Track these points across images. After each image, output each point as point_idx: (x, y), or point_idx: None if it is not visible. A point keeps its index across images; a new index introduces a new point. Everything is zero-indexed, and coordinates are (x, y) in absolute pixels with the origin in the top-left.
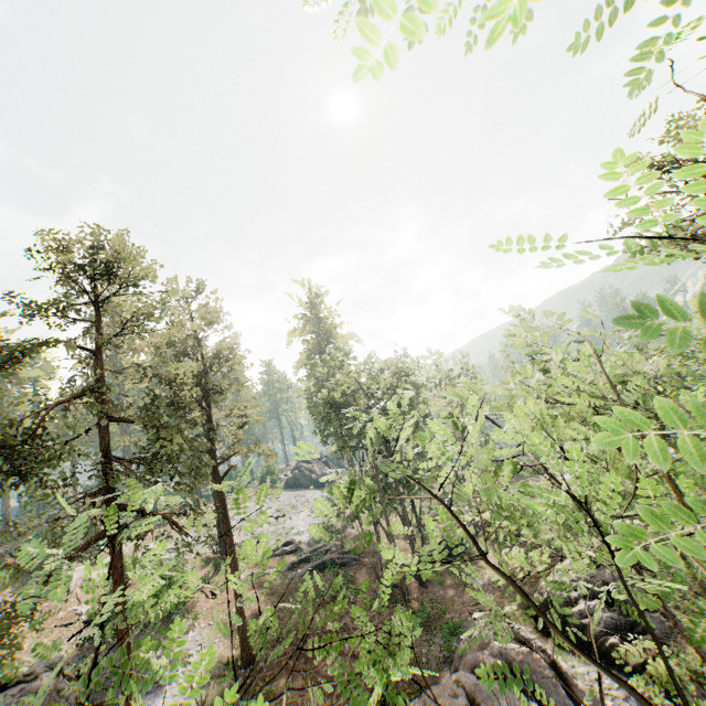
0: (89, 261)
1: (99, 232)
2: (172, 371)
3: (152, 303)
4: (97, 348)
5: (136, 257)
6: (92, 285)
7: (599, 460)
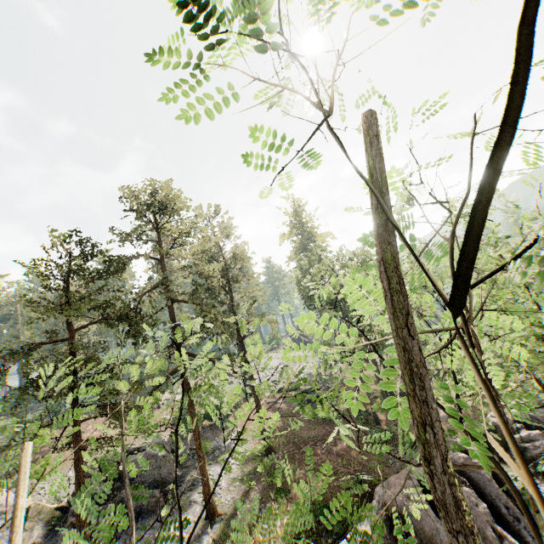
0: (151, 203)
1: (154, 183)
2: (206, 269)
3: (190, 226)
4: (161, 257)
5: (177, 197)
6: (154, 218)
7: (540, 320)
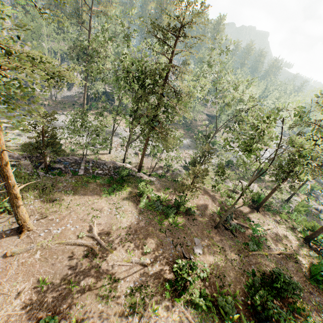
0: None
1: None
2: None
3: None
4: None
5: None
6: None
7: None
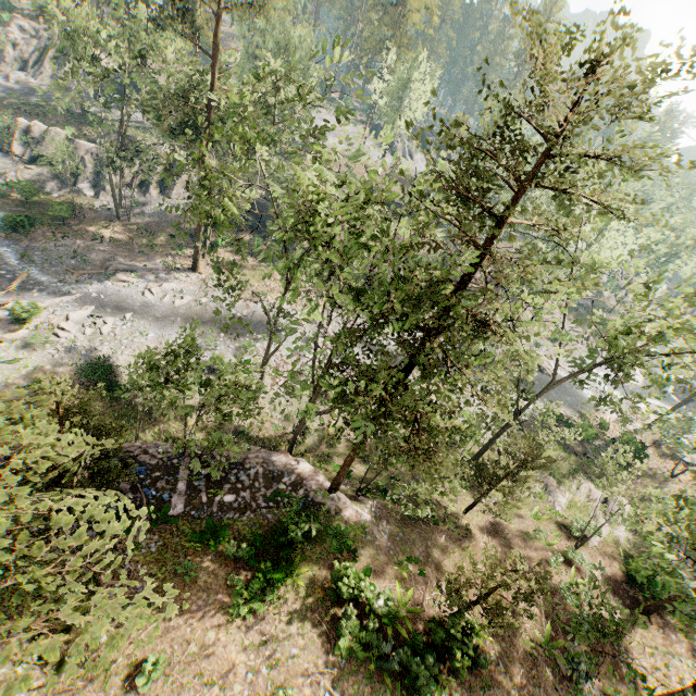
0: None
1: None
2: None
3: None
4: None
5: None
6: None
7: None
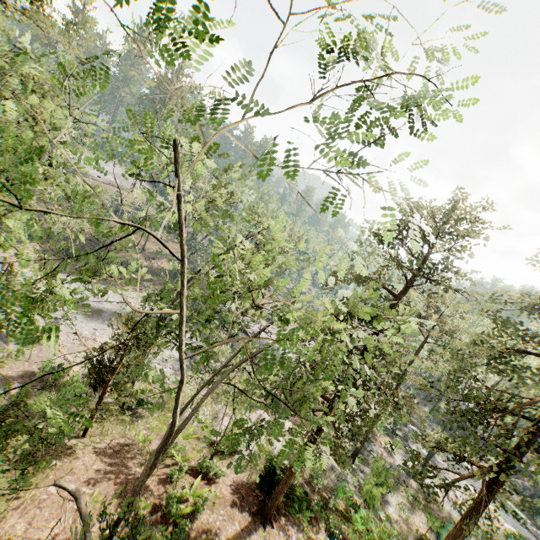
0: None
1: None
2: None
3: None
4: None
5: None
6: None
7: None
